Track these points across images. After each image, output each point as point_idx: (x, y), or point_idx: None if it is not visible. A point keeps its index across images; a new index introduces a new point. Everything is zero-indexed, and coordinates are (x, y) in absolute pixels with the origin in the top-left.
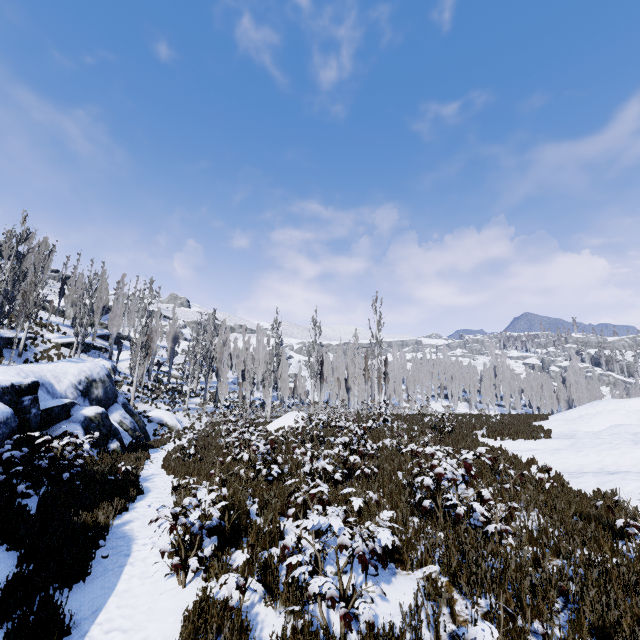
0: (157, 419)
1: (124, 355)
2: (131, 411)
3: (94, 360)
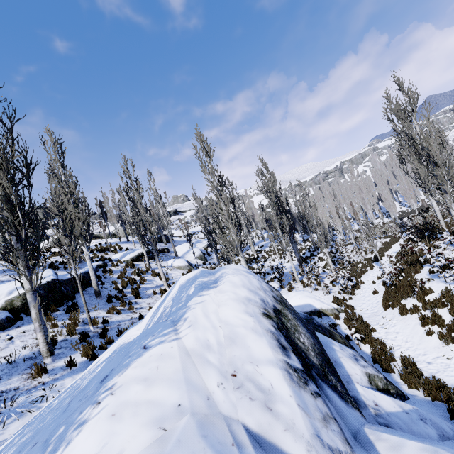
0: (305, 309)
1: (183, 248)
2: (322, 328)
3: (167, 263)
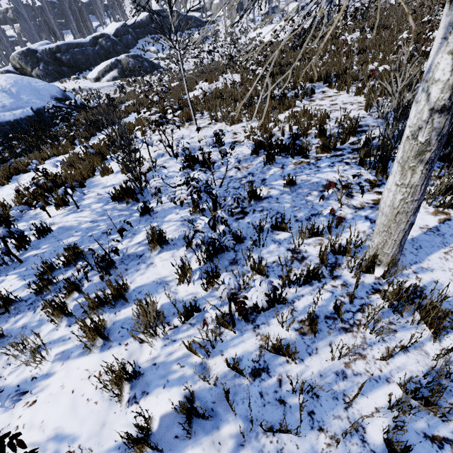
0: None
1: None
2: None
3: None
